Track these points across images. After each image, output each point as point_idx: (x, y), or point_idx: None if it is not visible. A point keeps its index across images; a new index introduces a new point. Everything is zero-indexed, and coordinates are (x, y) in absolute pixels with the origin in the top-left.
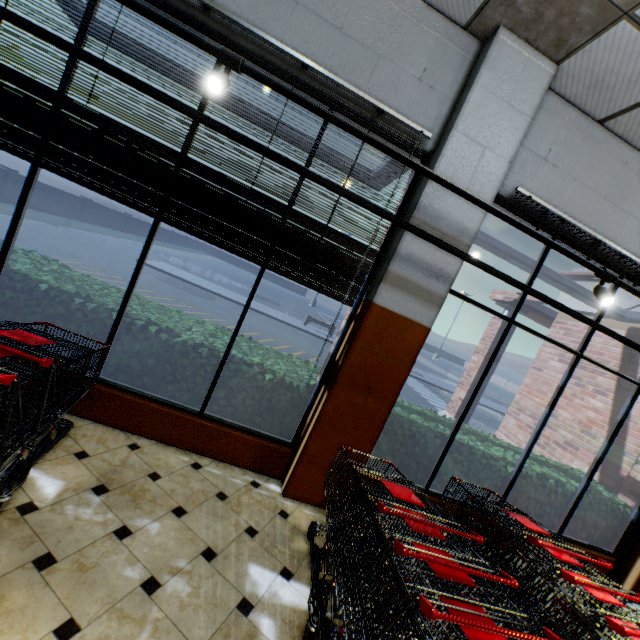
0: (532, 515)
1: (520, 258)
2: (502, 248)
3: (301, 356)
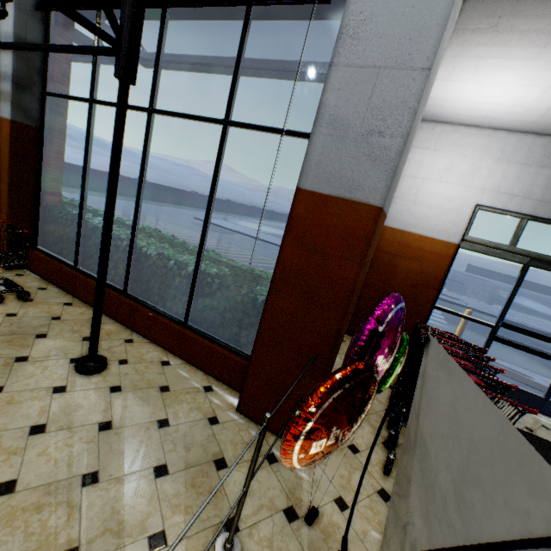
0: (168, 303)
1: (214, 62)
2: (196, 61)
3: (248, 258)
